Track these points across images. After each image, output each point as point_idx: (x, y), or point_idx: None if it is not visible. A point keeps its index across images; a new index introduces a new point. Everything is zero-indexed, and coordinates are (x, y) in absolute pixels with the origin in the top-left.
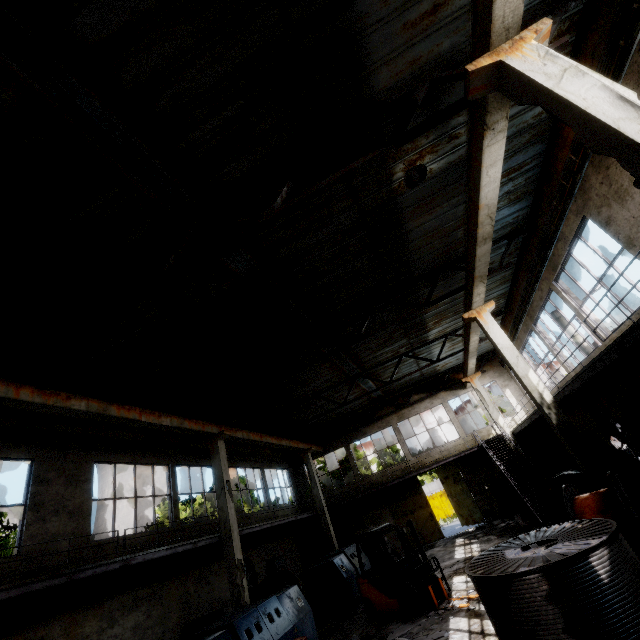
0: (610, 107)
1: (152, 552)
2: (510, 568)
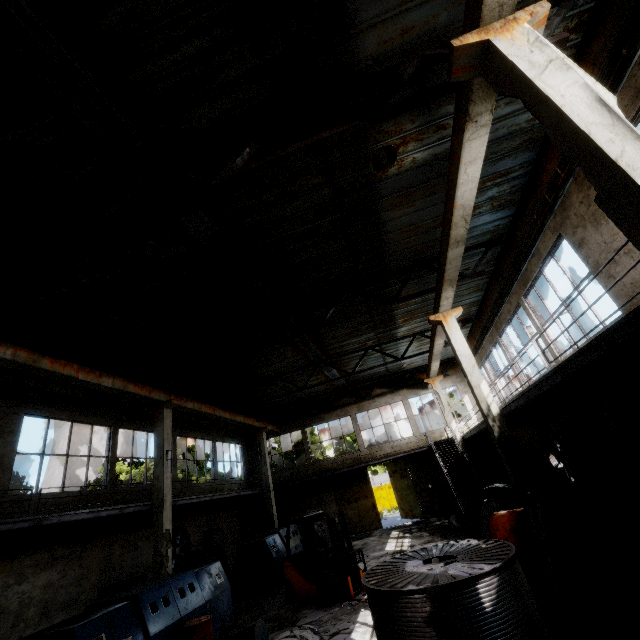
0: (586, 109)
1: (70, 514)
2: (401, 583)
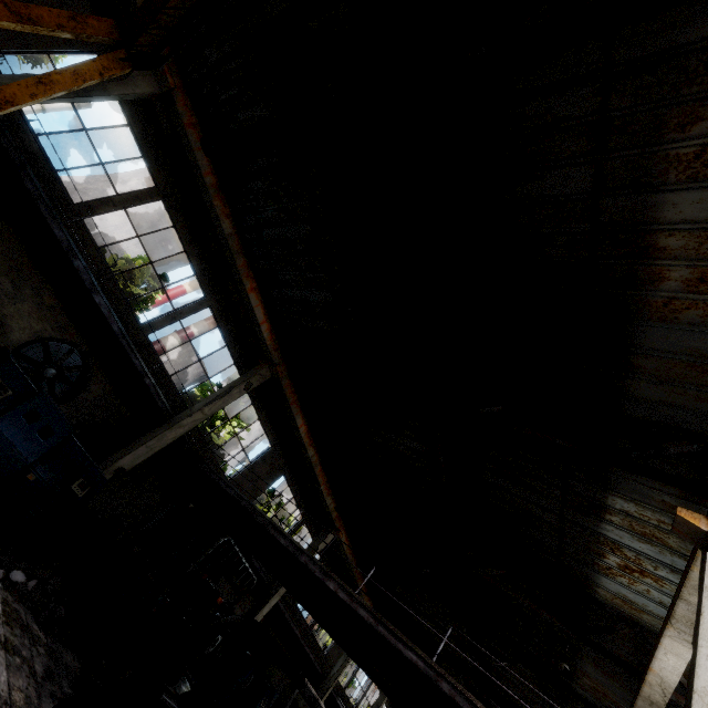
0: None
1: None
2: None
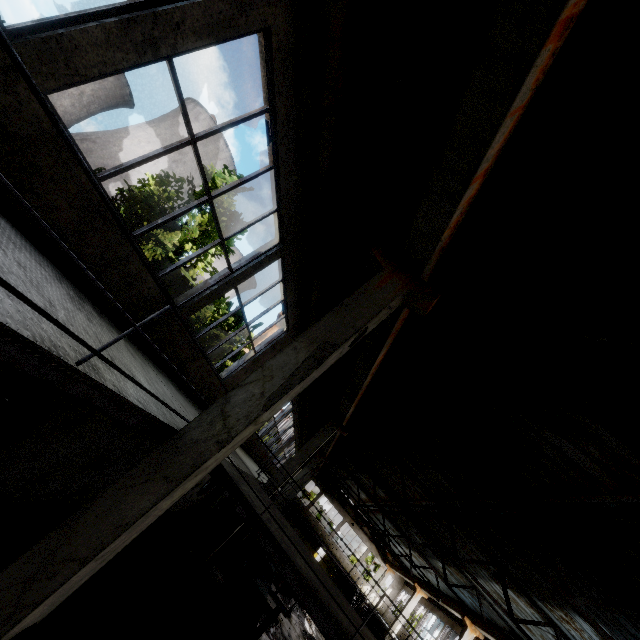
0: None
1: None
2: None
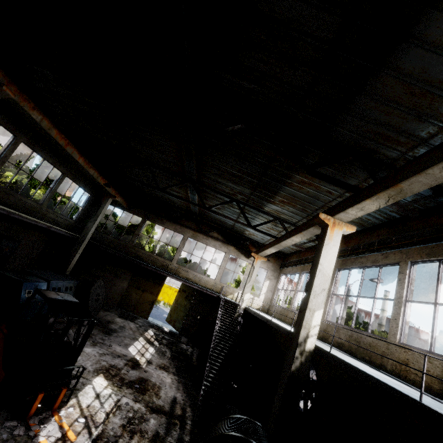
0: None
1: None
2: None
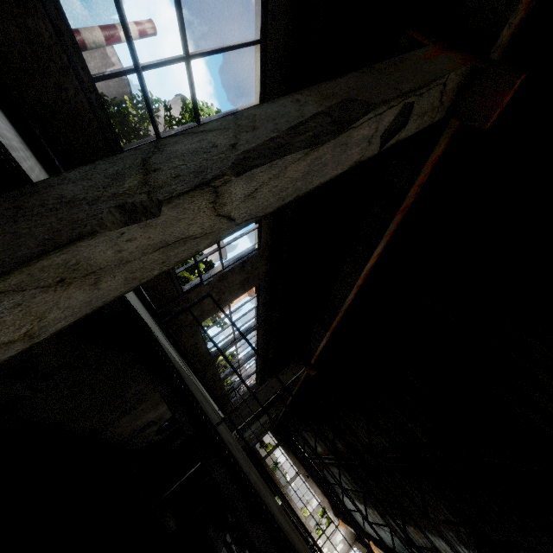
0: None
1: None
2: None
